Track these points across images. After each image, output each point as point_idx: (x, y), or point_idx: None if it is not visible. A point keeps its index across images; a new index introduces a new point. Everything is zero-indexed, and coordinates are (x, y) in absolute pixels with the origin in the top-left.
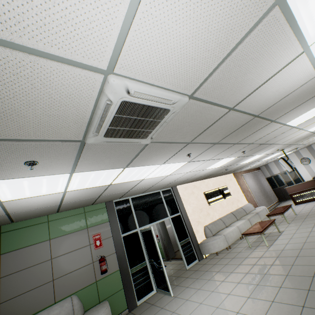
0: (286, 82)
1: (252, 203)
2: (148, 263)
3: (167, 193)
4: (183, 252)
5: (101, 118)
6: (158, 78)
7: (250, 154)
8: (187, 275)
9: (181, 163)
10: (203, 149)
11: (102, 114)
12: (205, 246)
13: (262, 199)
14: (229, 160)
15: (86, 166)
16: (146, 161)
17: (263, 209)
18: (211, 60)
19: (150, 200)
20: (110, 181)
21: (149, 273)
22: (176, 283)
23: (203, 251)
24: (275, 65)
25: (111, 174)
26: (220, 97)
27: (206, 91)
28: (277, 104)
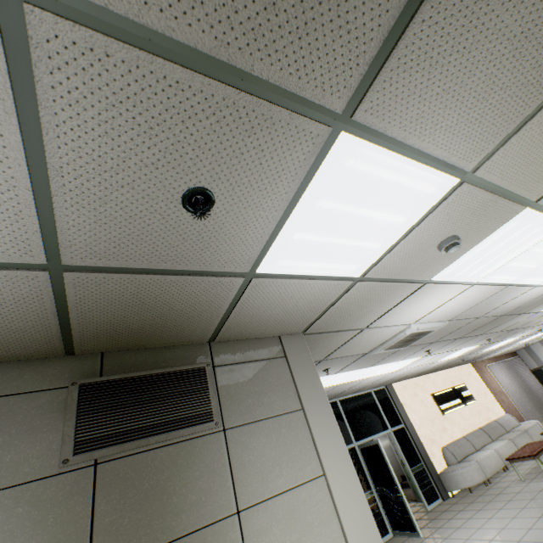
0: (526, 297)
1: (512, 413)
2: (375, 493)
3: (381, 394)
4: (418, 483)
5: (392, 341)
6: (434, 319)
7: (498, 339)
8: (432, 516)
9: (415, 358)
10: (443, 344)
11: (395, 340)
12: (450, 477)
13: (529, 408)
14: (469, 349)
15: (347, 368)
16: (388, 360)
17: (535, 425)
18: (468, 306)
19: (361, 404)
20: (344, 380)
21: (380, 508)
22: (419, 525)
23: (447, 485)
24: (513, 295)
25: (353, 373)
26: (470, 315)
27: (460, 316)
28: (522, 306)
